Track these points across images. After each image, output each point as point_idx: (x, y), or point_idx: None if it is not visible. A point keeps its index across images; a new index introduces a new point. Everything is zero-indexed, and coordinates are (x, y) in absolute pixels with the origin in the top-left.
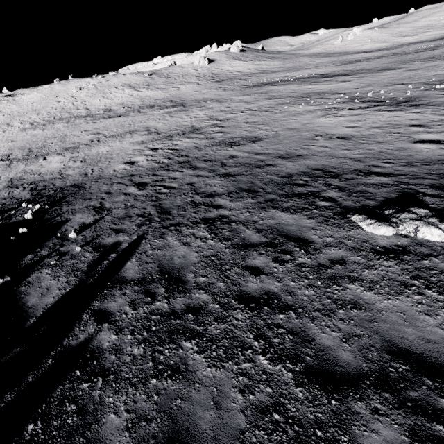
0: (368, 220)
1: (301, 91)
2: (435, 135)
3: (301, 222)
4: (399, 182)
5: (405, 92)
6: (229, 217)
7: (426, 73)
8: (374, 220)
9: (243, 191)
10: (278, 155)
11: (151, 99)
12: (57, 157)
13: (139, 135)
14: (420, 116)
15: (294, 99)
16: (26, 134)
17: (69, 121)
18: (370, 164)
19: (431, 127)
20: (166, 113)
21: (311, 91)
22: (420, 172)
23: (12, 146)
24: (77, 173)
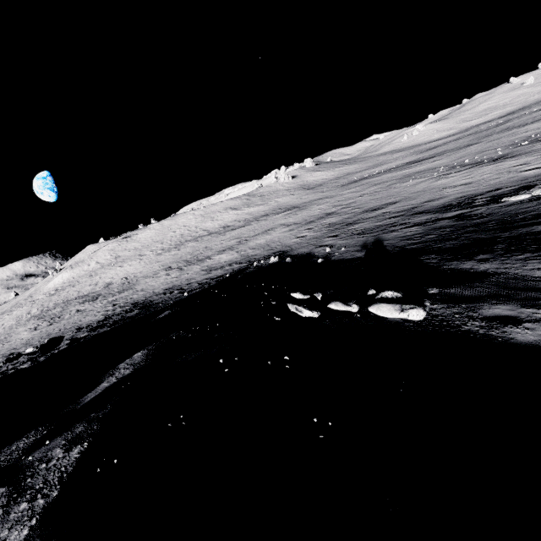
0: (512, 197)
1: (400, 175)
2: (535, 166)
3: (471, 210)
4: (522, 186)
5: (497, 153)
6: (422, 222)
7: (507, 139)
8: (516, 195)
9: (417, 216)
10: (422, 202)
11: (259, 212)
12: (222, 255)
13: (281, 229)
14: (517, 161)
15: (400, 180)
16: (165, 256)
17: (196, 240)
18: (496, 187)
19: (530, 163)
20: (287, 214)
21: (411, 173)
22: (533, 180)
23: (163, 263)
24: (261, 251)
